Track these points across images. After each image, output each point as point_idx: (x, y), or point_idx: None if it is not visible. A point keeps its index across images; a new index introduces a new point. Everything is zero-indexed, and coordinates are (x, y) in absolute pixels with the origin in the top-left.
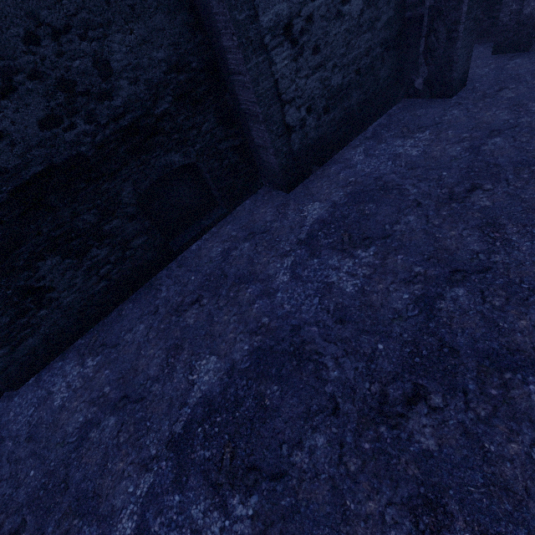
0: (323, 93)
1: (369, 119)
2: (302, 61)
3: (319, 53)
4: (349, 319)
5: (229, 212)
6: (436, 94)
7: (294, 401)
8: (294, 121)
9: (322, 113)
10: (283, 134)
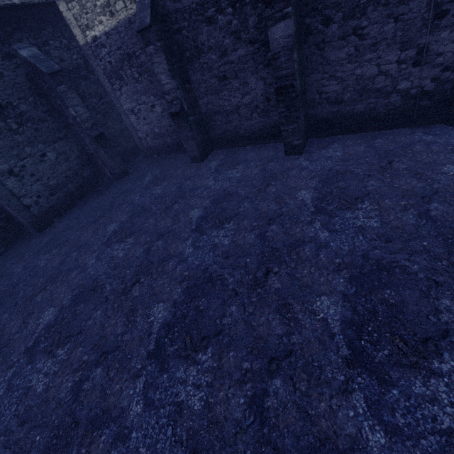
0: (46, 189)
1: (87, 192)
2: (25, 180)
3: (36, 176)
4: (36, 275)
5: (7, 250)
6: (116, 178)
7: (2, 309)
8: (30, 203)
9: (49, 196)
10: (24, 209)
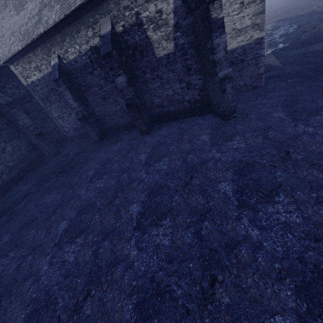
0: (7, 168)
1: (34, 167)
2: None
3: None
4: (0, 219)
5: None
6: (53, 156)
7: None
8: None
9: (9, 172)
10: None
